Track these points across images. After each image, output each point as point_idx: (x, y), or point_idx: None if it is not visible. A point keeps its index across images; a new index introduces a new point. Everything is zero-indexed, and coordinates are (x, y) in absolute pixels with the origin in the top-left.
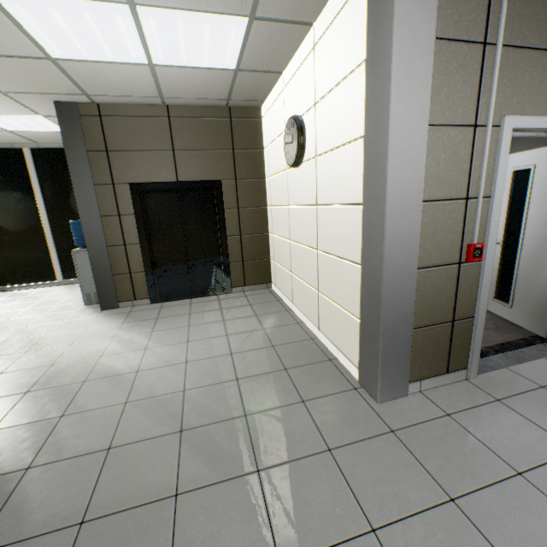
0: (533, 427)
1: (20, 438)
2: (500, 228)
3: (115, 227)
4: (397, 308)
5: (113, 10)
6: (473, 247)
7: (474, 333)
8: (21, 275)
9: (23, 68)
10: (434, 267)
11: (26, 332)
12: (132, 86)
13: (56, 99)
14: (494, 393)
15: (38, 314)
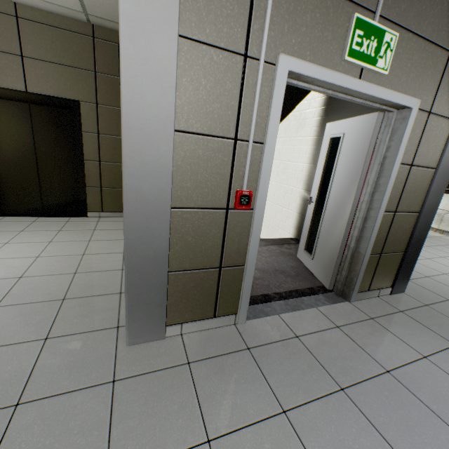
0: (261, 382)
1: None
2: (316, 189)
3: None
4: (145, 247)
5: None
6: (240, 193)
7: (244, 281)
8: None
9: None
10: (196, 208)
11: None
12: None
13: None
14: (250, 341)
15: None
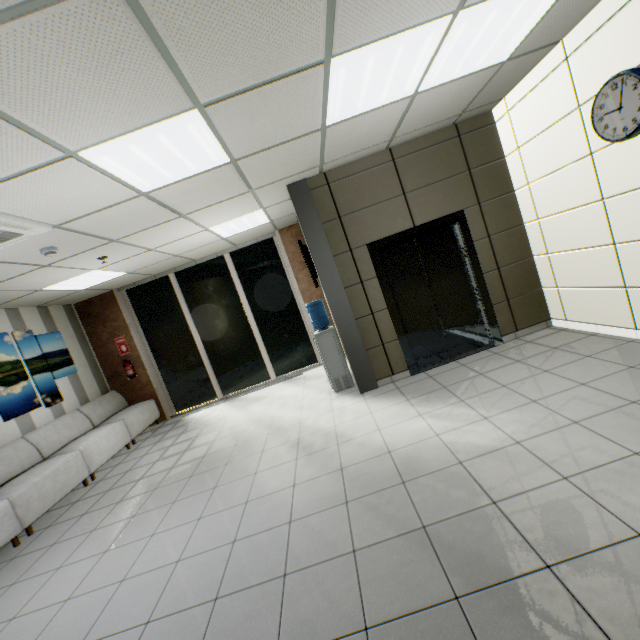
0: None
1: (477, 532)
2: None
3: (359, 297)
4: None
5: (431, 30)
6: None
7: None
8: (239, 380)
9: (290, 152)
10: None
11: (308, 427)
12: (372, 135)
13: (290, 182)
14: None
15: (296, 411)
